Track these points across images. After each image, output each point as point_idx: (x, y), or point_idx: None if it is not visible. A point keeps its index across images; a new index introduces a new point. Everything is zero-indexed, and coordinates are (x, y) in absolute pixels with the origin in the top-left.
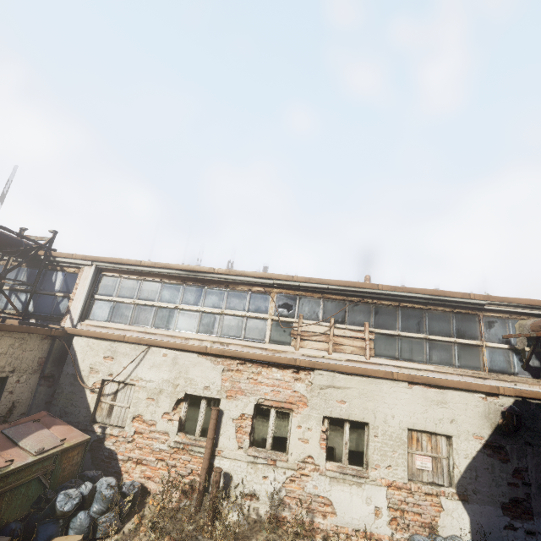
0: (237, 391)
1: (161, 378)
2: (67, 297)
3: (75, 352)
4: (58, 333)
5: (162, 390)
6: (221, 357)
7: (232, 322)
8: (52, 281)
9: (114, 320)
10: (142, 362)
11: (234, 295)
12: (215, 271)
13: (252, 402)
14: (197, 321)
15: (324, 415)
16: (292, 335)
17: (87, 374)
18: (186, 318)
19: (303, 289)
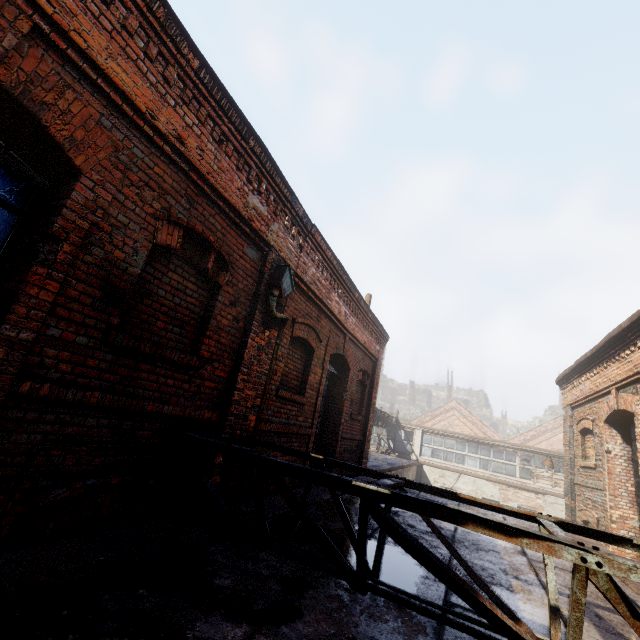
0: (508, 499)
1: (469, 489)
2: (409, 443)
3: (425, 472)
4: (419, 463)
5: (470, 494)
6: (496, 482)
7: (497, 465)
8: (399, 434)
9: (435, 457)
10: (458, 480)
11: (496, 451)
12: (486, 439)
13: (516, 505)
14: (478, 463)
15: (553, 515)
16: (531, 475)
17: (433, 483)
18: (472, 460)
19: (534, 452)
